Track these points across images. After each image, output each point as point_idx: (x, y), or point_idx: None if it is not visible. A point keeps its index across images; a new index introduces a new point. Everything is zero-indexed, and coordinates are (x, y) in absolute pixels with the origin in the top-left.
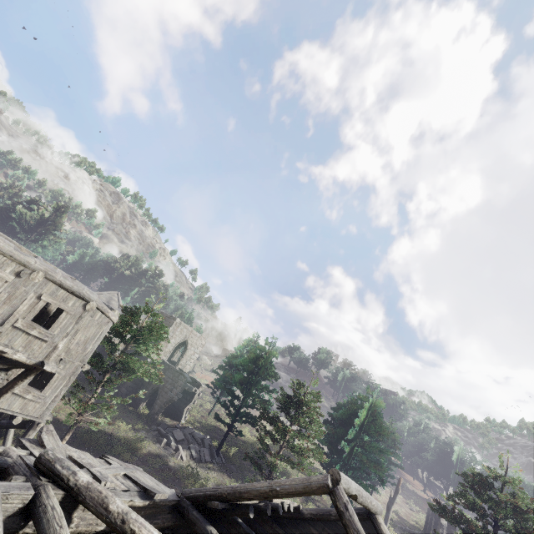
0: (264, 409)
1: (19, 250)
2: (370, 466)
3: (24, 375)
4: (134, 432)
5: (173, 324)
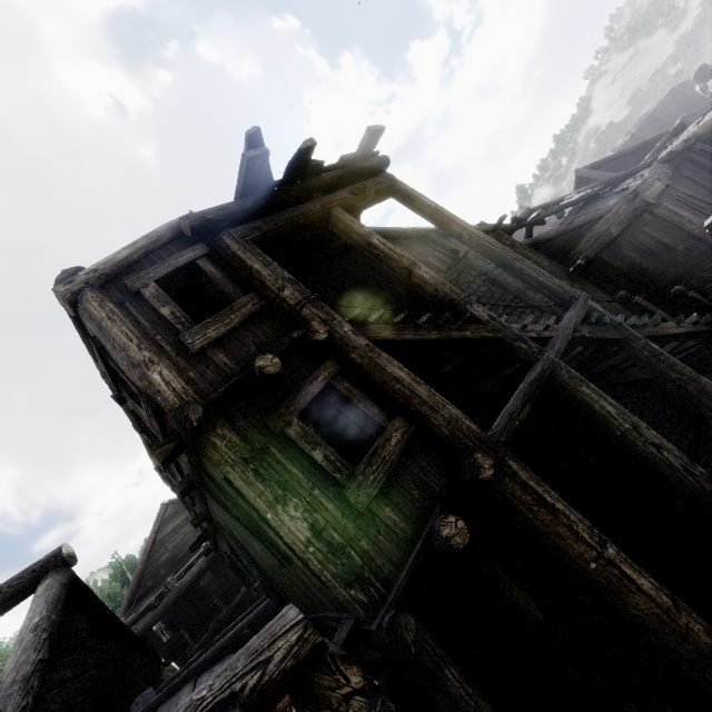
0: None
1: None
2: None
3: None
4: None
5: None
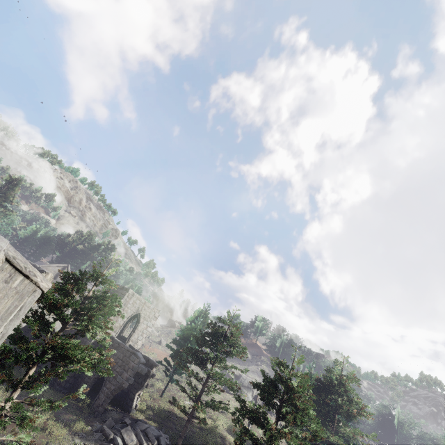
0: (244, 401)
1: None
2: None
3: None
4: (71, 438)
5: (125, 295)
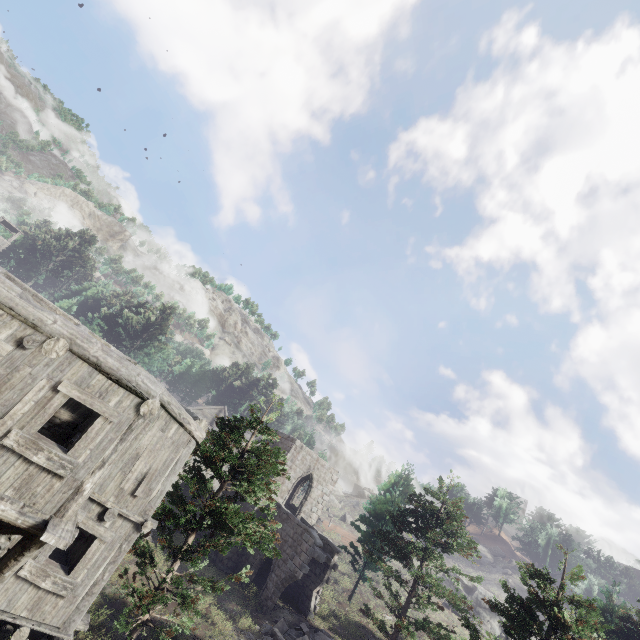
0: (474, 629)
1: (32, 302)
2: None
3: (19, 548)
4: (236, 635)
5: (291, 448)
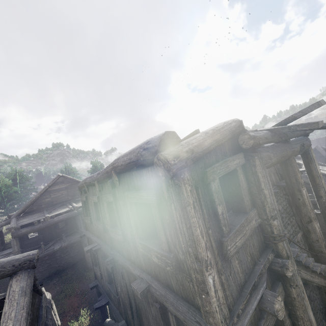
0: None
1: None
2: (31, 191)
3: None
4: None
5: None
